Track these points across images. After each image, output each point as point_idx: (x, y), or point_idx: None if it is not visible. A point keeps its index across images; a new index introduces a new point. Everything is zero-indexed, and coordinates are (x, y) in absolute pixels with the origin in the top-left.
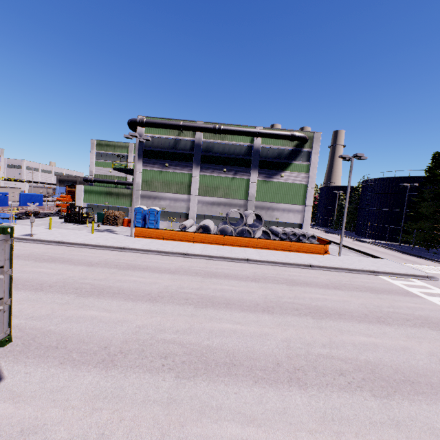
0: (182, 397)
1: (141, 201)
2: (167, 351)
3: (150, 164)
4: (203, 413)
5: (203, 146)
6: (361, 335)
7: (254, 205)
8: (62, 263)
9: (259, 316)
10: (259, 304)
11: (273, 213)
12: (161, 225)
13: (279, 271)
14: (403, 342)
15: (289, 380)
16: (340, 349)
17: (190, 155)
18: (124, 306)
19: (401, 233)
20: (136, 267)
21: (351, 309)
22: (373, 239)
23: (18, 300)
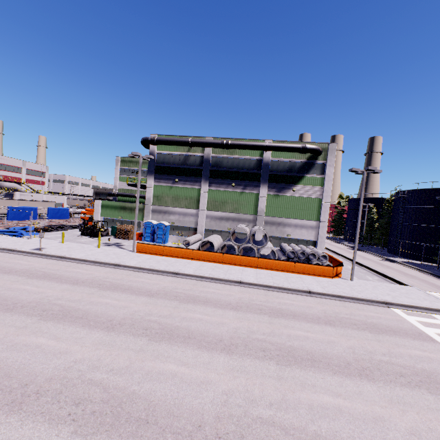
0: None
1: (152, 216)
2: (85, 396)
3: (161, 180)
4: None
5: (212, 161)
6: (327, 394)
7: (264, 220)
8: (50, 280)
9: (214, 356)
10: (223, 340)
11: (284, 229)
12: (170, 239)
13: (270, 297)
14: (379, 409)
15: None
16: (289, 412)
17: (199, 170)
18: (76, 334)
19: (439, 253)
20: (118, 287)
21: (332, 354)
22: (407, 258)
23: None
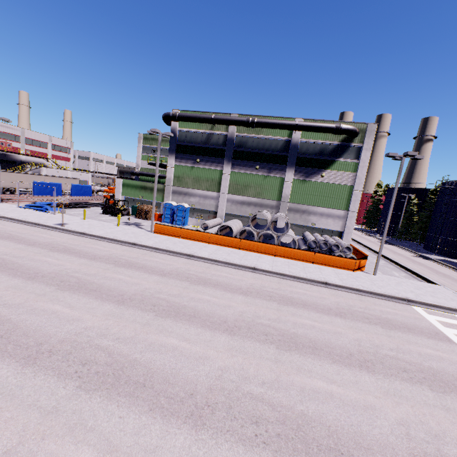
0: (67, 408)
1: (172, 197)
2: (91, 358)
3: (182, 160)
4: (72, 431)
5: (236, 140)
6: (322, 380)
7: (288, 207)
8: (70, 254)
9: (215, 336)
10: (227, 321)
11: (308, 217)
12: (190, 221)
13: (283, 285)
14: (372, 399)
15: (189, 416)
16: (280, 392)
17: (222, 151)
18: (89, 305)
19: None
20: (132, 265)
21: (336, 344)
22: (445, 256)
23: (7, 287)
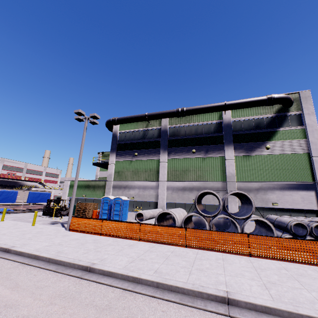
0: None
1: (112, 192)
2: None
3: (122, 156)
4: None
5: (170, 131)
6: None
7: (236, 187)
8: None
9: None
10: None
11: (266, 196)
12: (129, 216)
13: None
14: None
15: None
16: None
17: (157, 142)
18: None
19: None
20: None
21: None
22: None
23: None
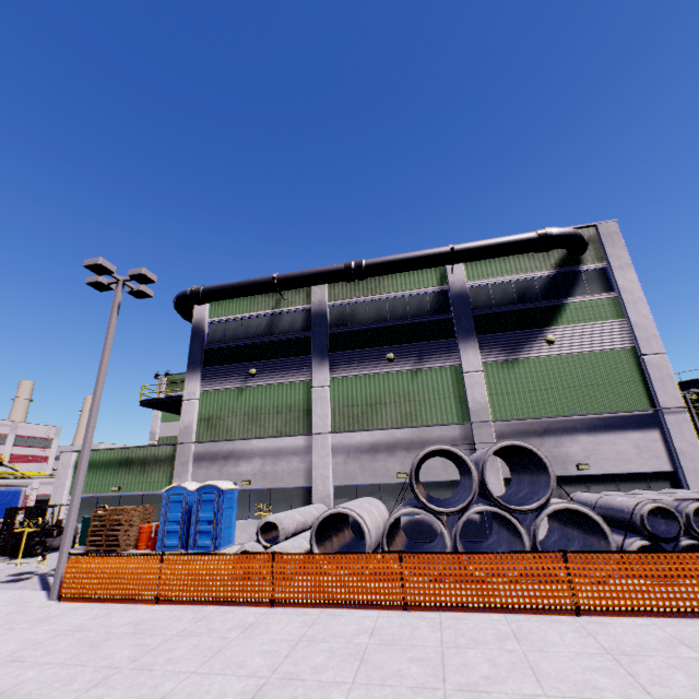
0: None
1: (194, 471)
2: None
3: (218, 378)
4: None
5: (332, 315)
6: None
7: (494, 433)
8: None
9: None
10: None
11: (560, 449)
12: (241, 532)
13: None
14: None
15: None
16: None
17: (304, 340)
18: None
19: None
20: None
21: None
22: None
23: None
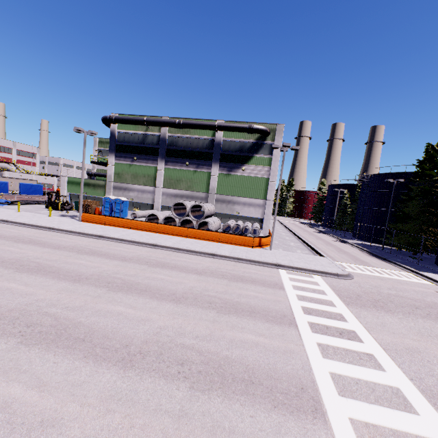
0: None
1: (113, 192)
2: None
3: (122, 158)
4: None
5: (169, 140)
6: (124, 306)
7: (215, 198)
8: None
9: (58, 283)
10: (82, 275)
11: (233, 207)
12: (130, 214)
13: (170, 256)
14: (155, 316)
15: None
16: (75, 312)
17: (156, 149)
18: None
19: (385, 234)
20: (33, 242)
21: (168, 289)
22: (365, 241)
23: None
